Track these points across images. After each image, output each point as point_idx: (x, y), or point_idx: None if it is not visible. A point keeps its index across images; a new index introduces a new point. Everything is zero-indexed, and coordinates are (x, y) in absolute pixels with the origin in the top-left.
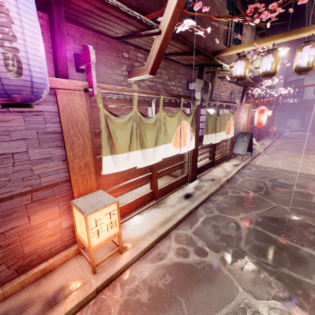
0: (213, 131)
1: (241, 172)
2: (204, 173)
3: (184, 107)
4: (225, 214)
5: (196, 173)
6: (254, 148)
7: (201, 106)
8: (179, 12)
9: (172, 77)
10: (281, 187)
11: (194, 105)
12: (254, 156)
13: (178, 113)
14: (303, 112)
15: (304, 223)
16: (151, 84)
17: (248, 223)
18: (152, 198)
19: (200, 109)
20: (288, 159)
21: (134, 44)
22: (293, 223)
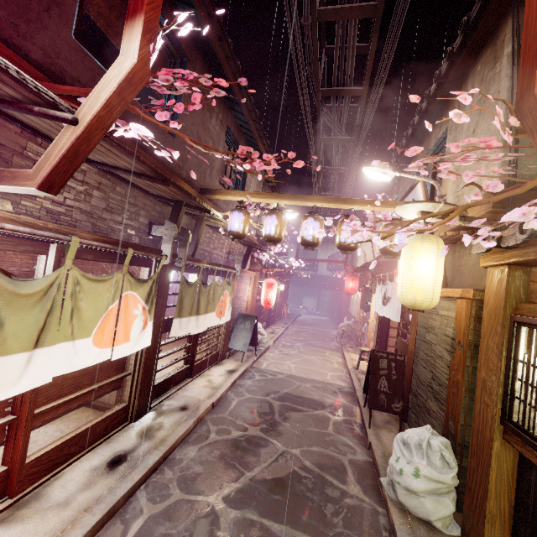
0: (193, 311)
1: (238, 384)
2: (171, 393)
3: (136, 264)
4: (194, 494)
5: (151, 396)
6: (260, 339)
7: (172, 267)
8: (123, 107)
9: (116, 206)
10: (292, 409)
11: (158, 264)
12: (260, 353)
13: (118, 276)
14: (319, 290)
15: (320, 480)
16: (56, 209)
17: (236, 507)
18: (1, 493)
19: (170, 272)
20: (303, 358)
21: (28, 124)
22: (305, 485)
